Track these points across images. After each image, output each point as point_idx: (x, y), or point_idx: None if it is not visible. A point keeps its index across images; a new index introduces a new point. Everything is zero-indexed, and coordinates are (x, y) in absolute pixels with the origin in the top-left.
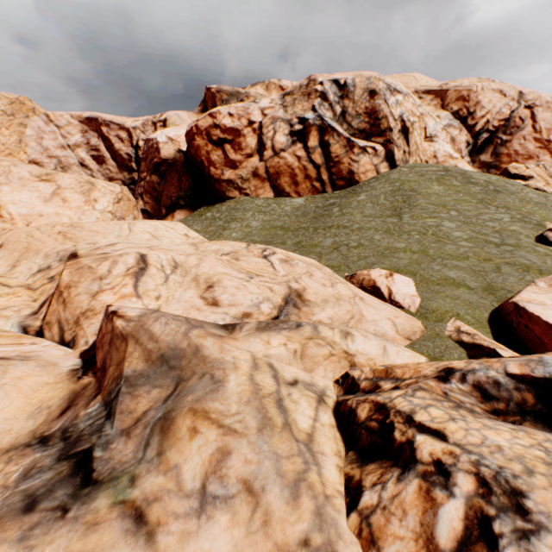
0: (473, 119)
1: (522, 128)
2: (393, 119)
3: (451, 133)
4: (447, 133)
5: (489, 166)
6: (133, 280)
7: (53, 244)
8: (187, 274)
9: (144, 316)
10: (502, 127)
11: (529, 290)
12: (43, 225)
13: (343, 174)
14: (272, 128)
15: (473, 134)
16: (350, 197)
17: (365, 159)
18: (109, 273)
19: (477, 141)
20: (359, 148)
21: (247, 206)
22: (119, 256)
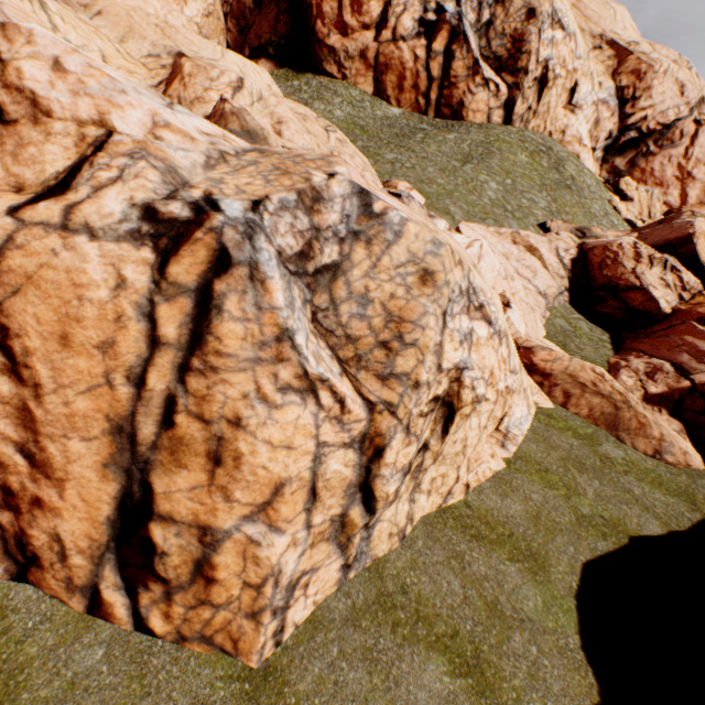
0: (632, 107)
1: (676, 145)
2: (536, 60)
3: (601, 113)
4: (596, 110)
5: (618, 174)
6: (232, 92)
7: (154, 36)
8: (267, 109)
9: (242, 110)
10: (658, 134)
11: (479, 226)
12: (137, 9)
13: (453, 103)
14: (403, 3)
15: (621, 127)
16: (442, 131)
17: (482, 96)
18: (217, 79)
19: (621, 137)
20: (482, 79)
21: (339, 90)
22: (225, 71)
